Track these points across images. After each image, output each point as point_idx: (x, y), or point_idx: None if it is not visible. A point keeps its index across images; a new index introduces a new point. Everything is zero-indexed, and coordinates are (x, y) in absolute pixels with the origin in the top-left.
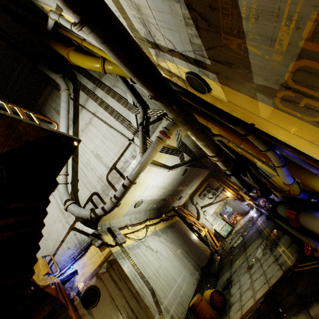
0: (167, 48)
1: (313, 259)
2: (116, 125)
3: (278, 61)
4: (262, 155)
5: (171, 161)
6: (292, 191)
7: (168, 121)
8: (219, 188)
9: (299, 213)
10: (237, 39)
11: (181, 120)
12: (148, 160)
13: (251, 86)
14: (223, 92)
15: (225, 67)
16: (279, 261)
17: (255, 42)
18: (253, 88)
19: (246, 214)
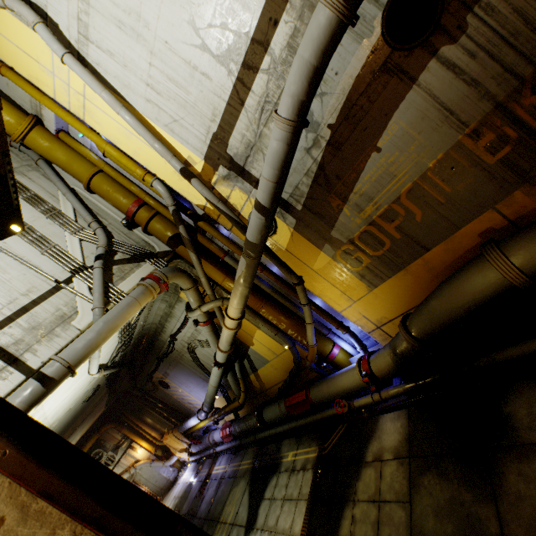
0: (257, 178)
1: (336, 427)
2: (13, 245)
3: (357, 223)
4: (284, 320)
5: (105, 351)
6: (313, 355)
7: (155, 267)
8: (121, 445)
9: (308, 389)
10: (340, 201)
11: (260, 250)
12: (122, 322)
13: (325, 237)
14: (289, 239)
15: (313, 216)
16: (299, 466)
17: (351, 207)
18: (326, 239)
19: (172, 486)
